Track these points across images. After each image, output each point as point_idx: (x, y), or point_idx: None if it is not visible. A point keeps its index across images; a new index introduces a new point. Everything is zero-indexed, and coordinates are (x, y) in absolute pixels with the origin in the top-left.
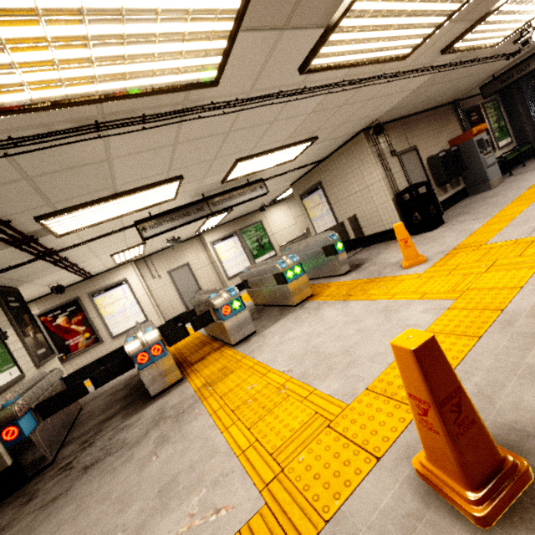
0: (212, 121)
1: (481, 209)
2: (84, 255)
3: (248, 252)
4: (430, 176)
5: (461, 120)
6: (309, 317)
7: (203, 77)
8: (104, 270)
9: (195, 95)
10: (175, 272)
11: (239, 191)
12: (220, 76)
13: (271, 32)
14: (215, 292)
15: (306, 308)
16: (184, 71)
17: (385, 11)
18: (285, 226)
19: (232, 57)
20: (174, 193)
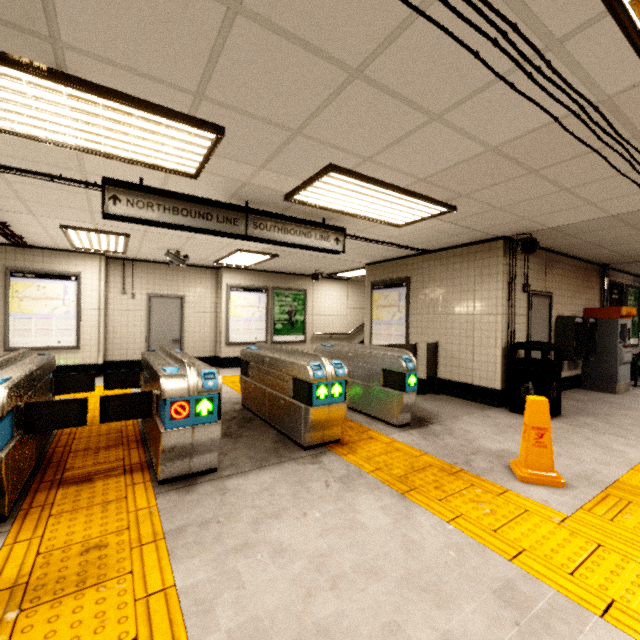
0: None
1: (619, 420)
2: (2, 197)
3: (271, 322)
4: (553, 341)
5: (604, 292)
6: (326, 497)
7: None
8: (54, 247)
9: None
10: (160, 300)
11: (304, 228)
12: None
13: None
14: (181, 364)
15: (323, 467)
16: None
17: None
18: (332, 312)
19: None
20: (197, 163)
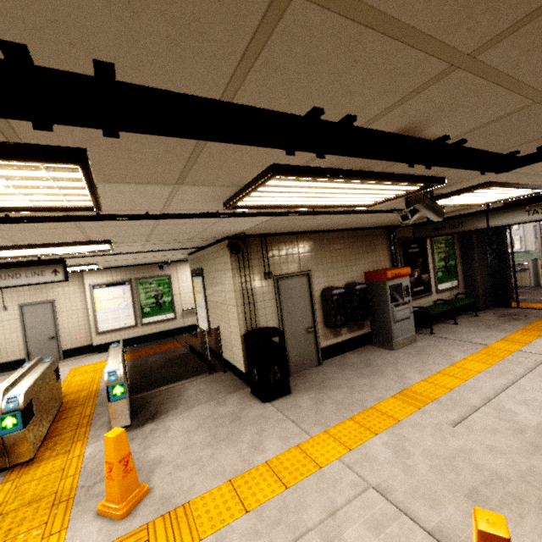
0: None
1: (333, 396)
2: None
3: (138, 308)
4: (320, 312)
5: (392, 251)
6: None
7: None
8: None
9: None
10: (31, 307)
11: (10, 271)
12: None
13: None
14: None
15: None
16: None
17: None
18: None
19: None
20: None
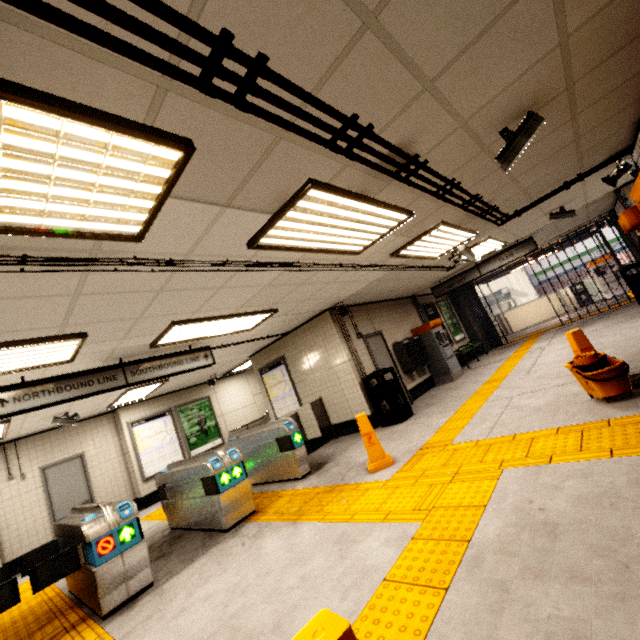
0: (136, 277)
1: (445, 401)
2: None
3: (183, 439)
4: (397, 362)
5: (420, 313)
6: (242, 552)
7: (121, 230)
8: None
9: (110, 246)
10: (56, 468)
11: (175, 359)
12: (144, 233)
13: (211, 206)
14: (97, 510)
15: (241, 535)
16: (93, 220)
17: (331, 214)
18: (240, 405)
19: (163, 218)
20: (70, 354)
